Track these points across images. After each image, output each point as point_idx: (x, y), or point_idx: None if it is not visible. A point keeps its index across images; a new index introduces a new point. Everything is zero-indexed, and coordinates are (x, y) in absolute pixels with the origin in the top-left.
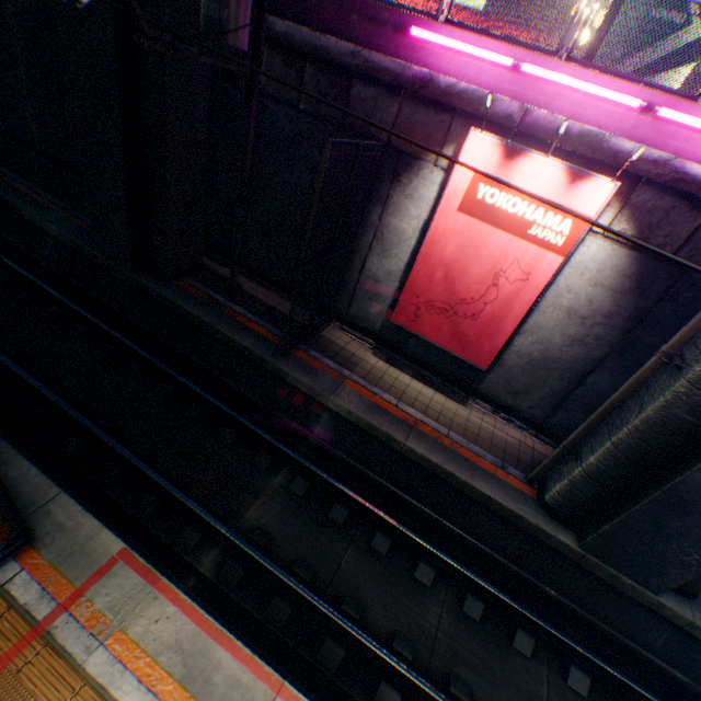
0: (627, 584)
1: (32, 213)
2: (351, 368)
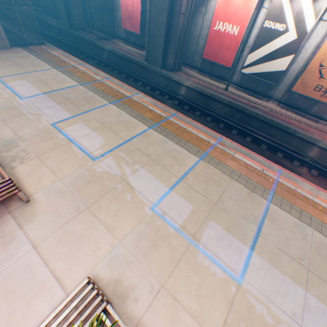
0: (156, 70)
1: (50, 21)
2: (114, 44)
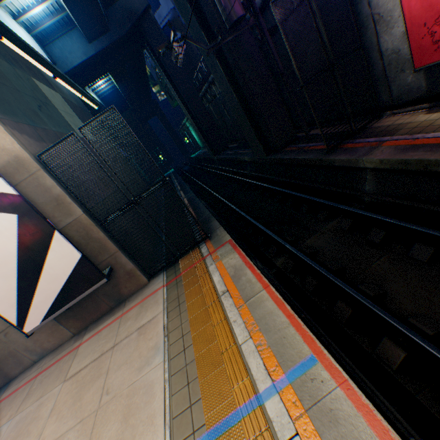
0: None
1: (241, 157)
2: (391, 134)
